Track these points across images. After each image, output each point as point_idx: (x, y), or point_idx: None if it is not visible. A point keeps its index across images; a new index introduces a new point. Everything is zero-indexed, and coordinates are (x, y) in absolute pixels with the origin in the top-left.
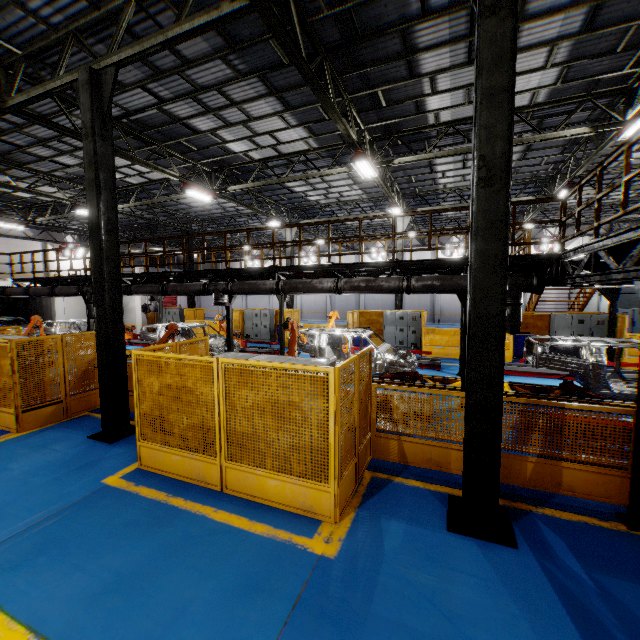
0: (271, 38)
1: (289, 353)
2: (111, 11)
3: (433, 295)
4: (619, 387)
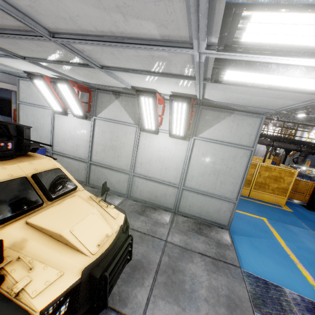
0: None
1: None
2: None
3: None
4: None
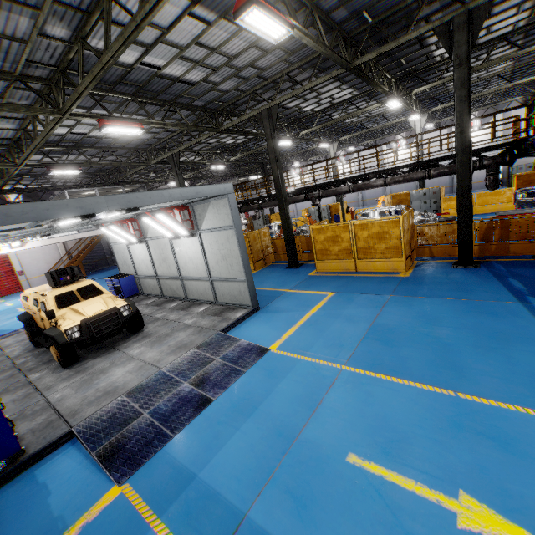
0: None
1: None
2: (273, 80)
3: None
4: None
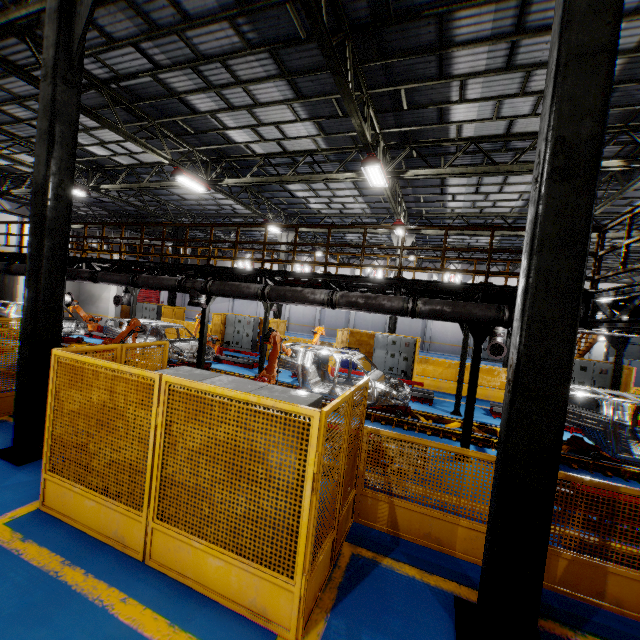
0: (289, 2)
1: (267, 370)
2: None
3: (425, 322)
4: (635, 450)
